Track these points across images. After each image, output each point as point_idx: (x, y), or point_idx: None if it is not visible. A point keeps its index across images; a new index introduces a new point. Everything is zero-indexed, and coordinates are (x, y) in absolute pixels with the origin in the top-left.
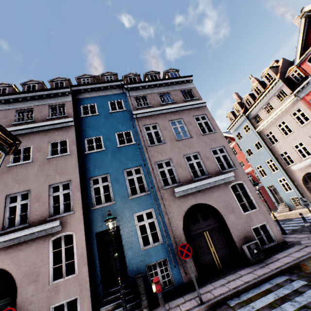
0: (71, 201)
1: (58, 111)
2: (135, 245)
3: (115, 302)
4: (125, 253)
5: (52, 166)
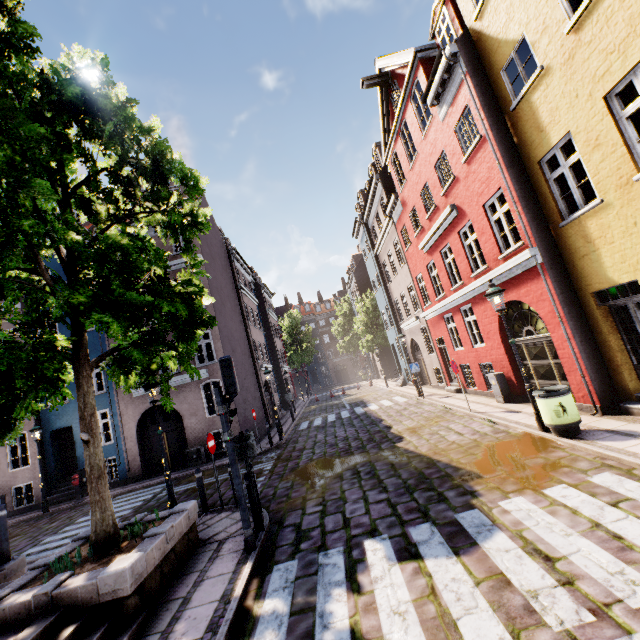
0: None
1: None
2: None
3: (64, 488)
4: (77, 450)
5: None
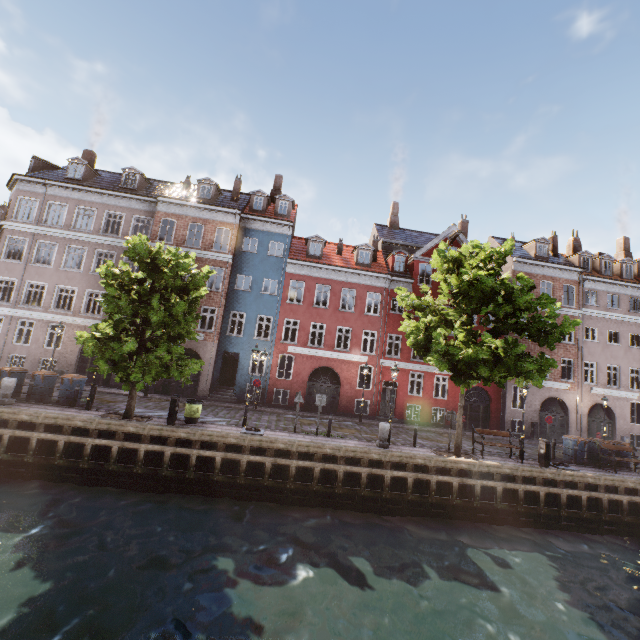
0: (639, 383)
1: (634, 304)
2: None
3: None
4: None
5: (631, 354)
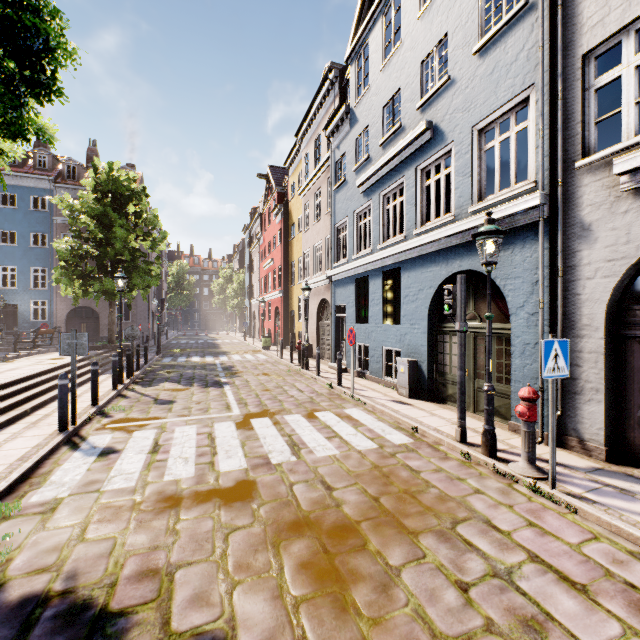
0: None
1: None
2: (27, 317)
3: (6, 340)
4: (19, 320)
5: None
